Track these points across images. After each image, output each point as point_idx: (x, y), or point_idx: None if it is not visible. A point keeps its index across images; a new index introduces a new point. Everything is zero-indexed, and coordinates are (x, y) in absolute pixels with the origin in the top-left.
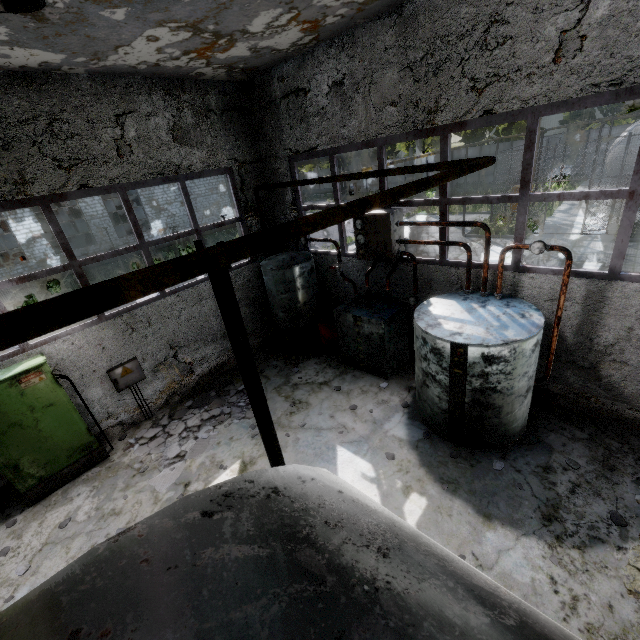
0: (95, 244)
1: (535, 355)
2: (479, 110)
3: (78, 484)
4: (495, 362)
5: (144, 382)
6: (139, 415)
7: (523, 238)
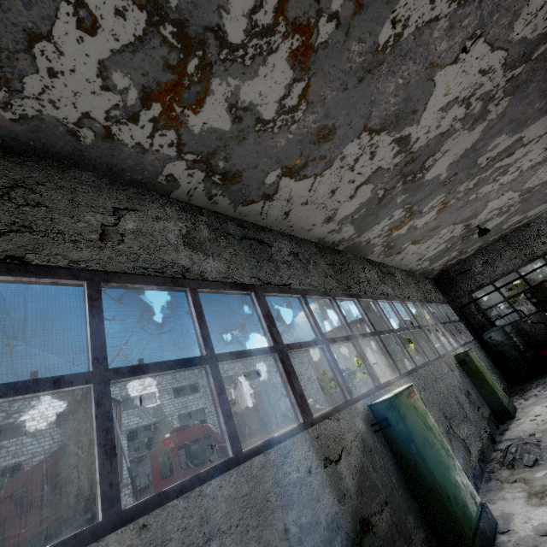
0: None
1: None
2: None
3: (522, 410)
4: None
5: None
6: None
7: None
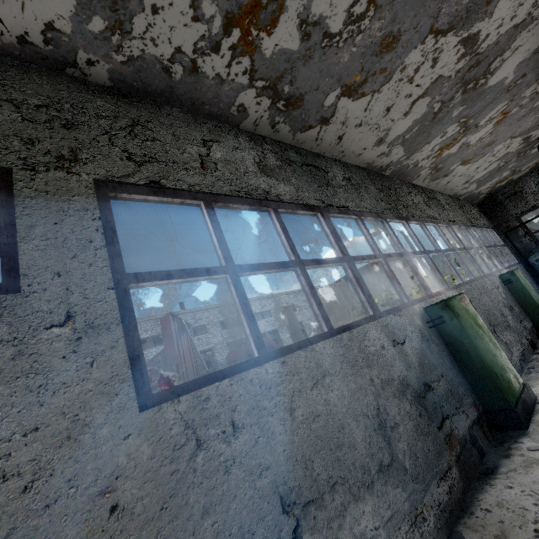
0: None
1: None
2: None
3: None
4: None
5: None
6: None
7: None
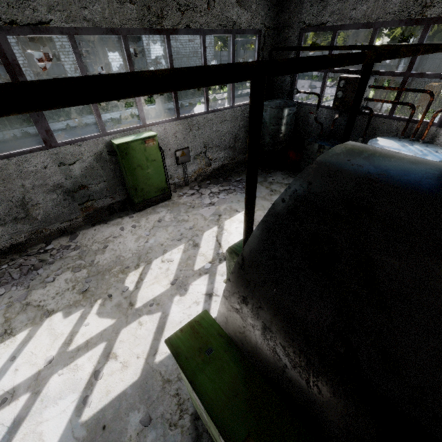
0: None
1: None
2: None
3: (159, 207)
4: None
5: (188, 163)
6: (182, 182)
7: None
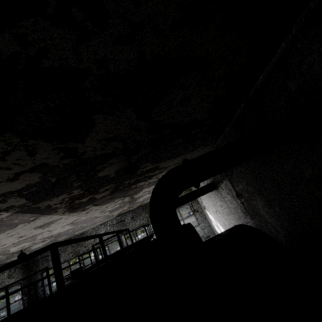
0: None
1: None
2: (86, 250)
3: None
4: None
5: None
6: None
7: None
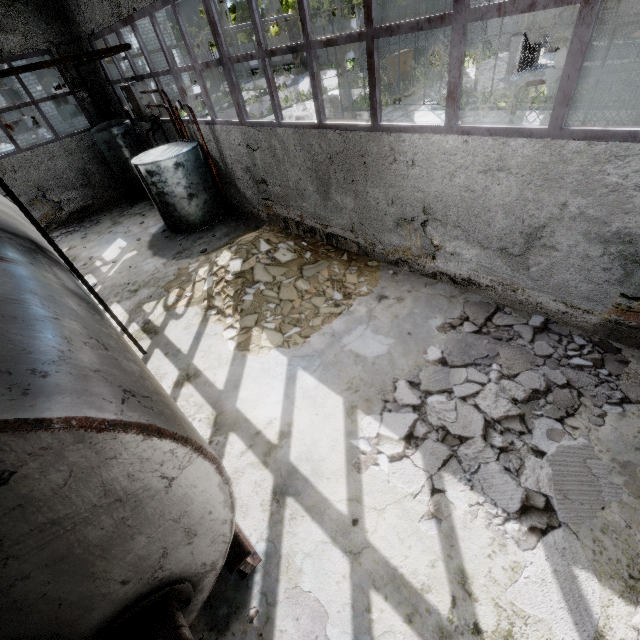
0: (42, 128)
1: (182, 173)
2: (131, 8)
3: None
4: (154, 175)
5: None
6: None
7: (184, 100)
